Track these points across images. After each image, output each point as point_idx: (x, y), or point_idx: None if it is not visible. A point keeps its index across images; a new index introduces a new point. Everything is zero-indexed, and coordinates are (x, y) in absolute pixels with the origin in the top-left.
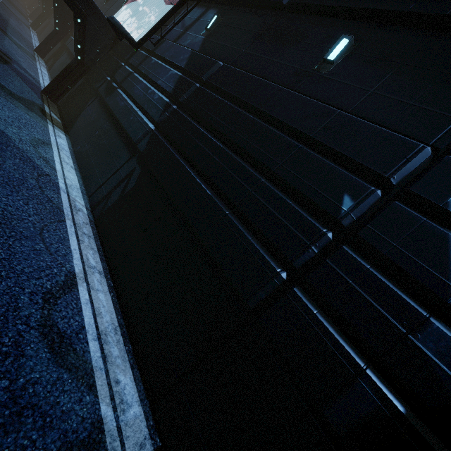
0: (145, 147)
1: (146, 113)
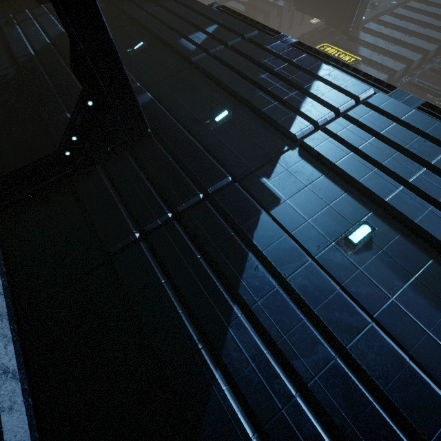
0: (23, 61)
1: (32, 45)
